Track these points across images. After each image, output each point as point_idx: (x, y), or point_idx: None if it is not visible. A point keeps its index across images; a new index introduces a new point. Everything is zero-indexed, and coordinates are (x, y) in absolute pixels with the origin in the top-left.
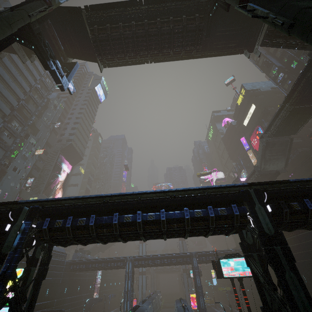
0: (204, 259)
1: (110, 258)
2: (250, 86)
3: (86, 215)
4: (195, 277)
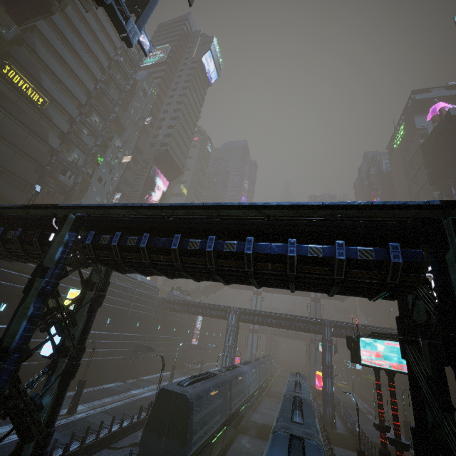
0: (344, 332)
1: (210, 304)
2: None
3: (139, 234)
4: (324, 352)
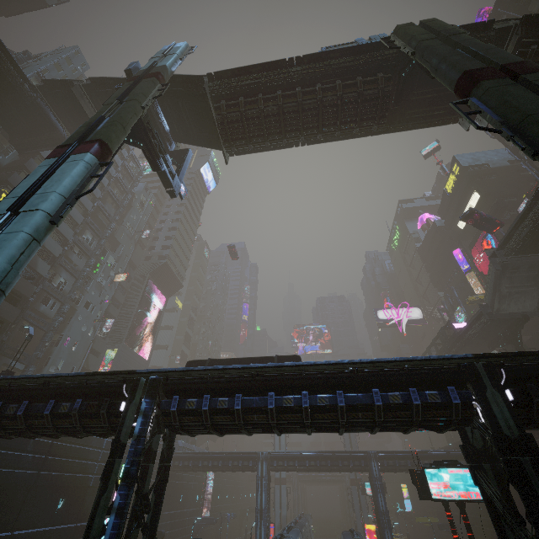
0: (392, 464)
1: (231, 453)
2: (470, 158)
3: (226, 393)
4: (375, 494)
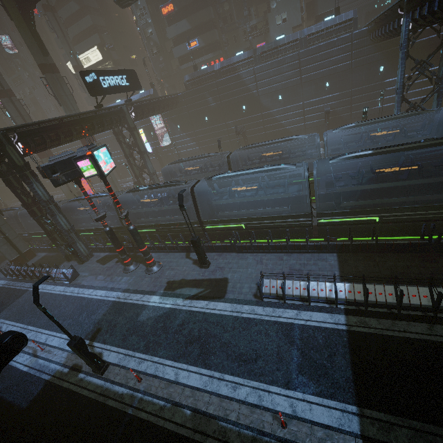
0: None
1: None
2: None
3: None
4: None
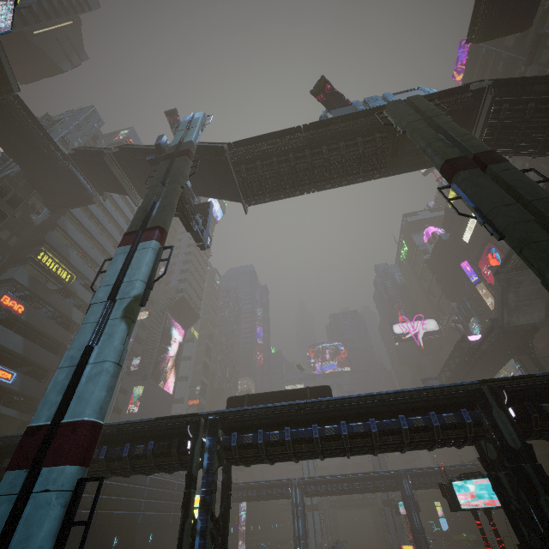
0: (423, 481)
1: (264, 481)
2: None
3: (276, 427)
4: (409, 512)
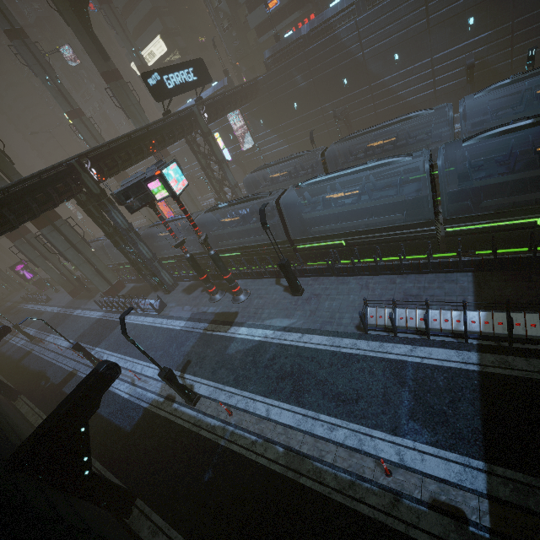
0: None
1: None
2: None
3: None
4: None
